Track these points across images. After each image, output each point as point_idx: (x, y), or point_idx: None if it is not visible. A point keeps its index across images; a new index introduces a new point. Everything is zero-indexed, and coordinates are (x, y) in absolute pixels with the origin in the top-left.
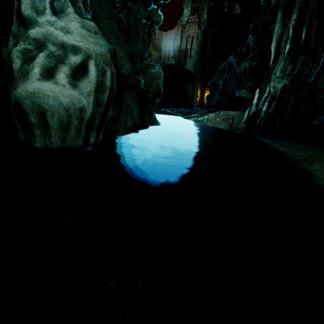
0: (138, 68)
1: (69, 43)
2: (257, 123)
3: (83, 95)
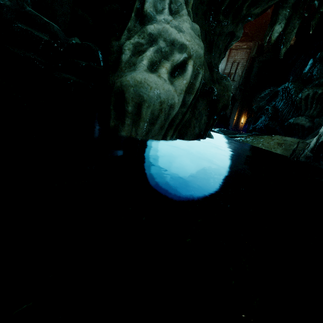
0: (215, 78)
1: (179, 41)
2: None
3: (176, 93)
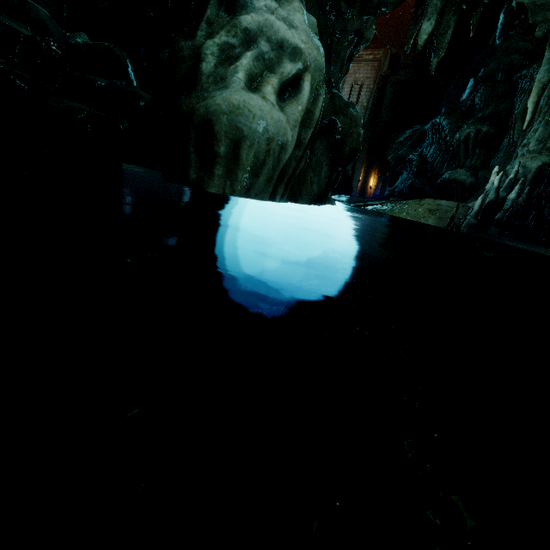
0: (337, 105)
1: (291, 42)
2: (498, 218)
3: (289, 125)
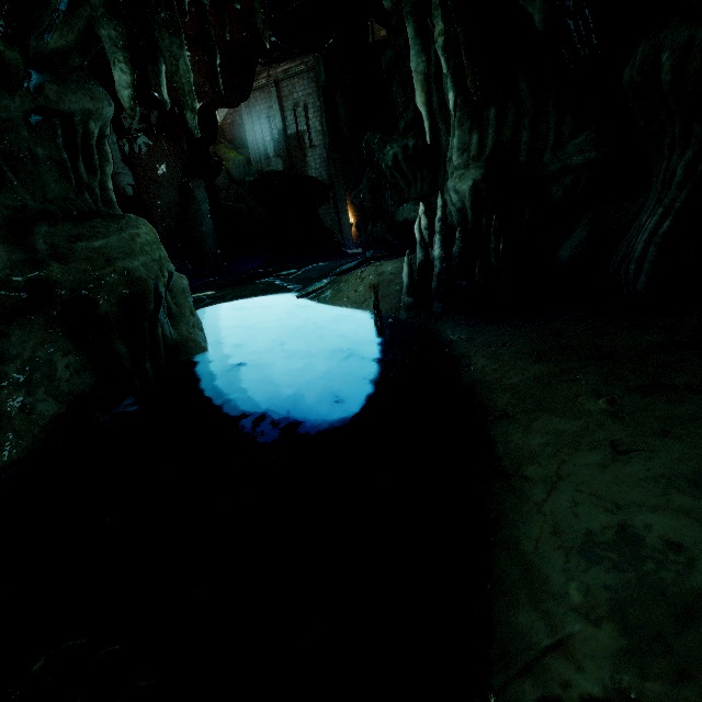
0: (40, 249)
1: None
2: (434, 288)
3: None
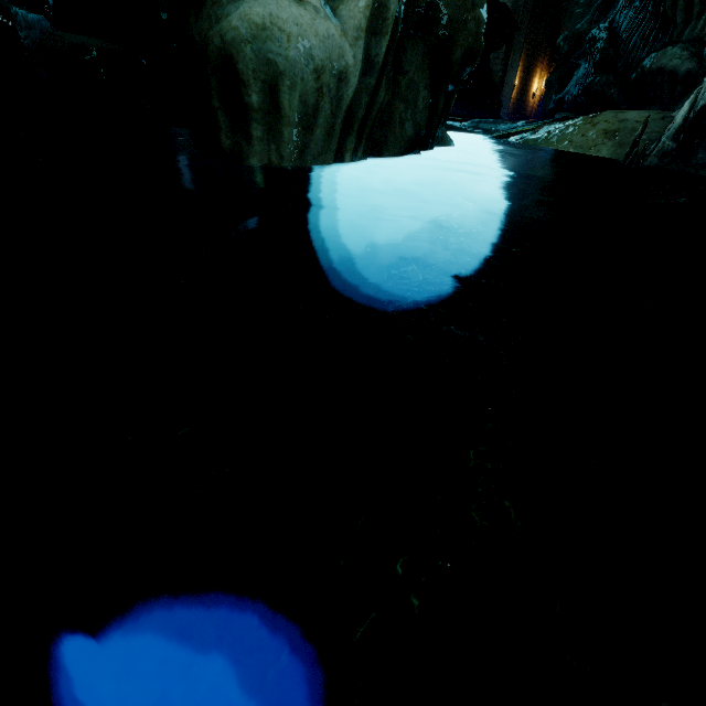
0: None
1: None
2: None
3: (348, 39)
